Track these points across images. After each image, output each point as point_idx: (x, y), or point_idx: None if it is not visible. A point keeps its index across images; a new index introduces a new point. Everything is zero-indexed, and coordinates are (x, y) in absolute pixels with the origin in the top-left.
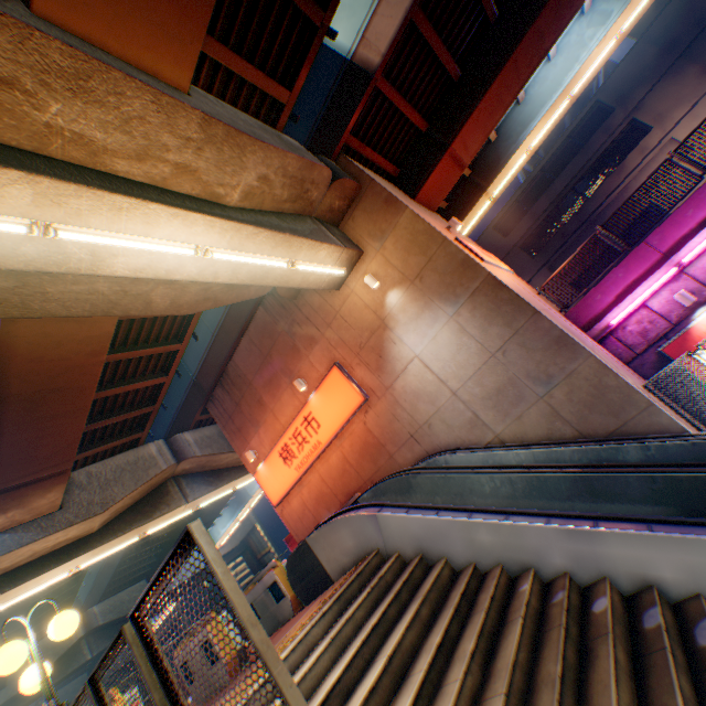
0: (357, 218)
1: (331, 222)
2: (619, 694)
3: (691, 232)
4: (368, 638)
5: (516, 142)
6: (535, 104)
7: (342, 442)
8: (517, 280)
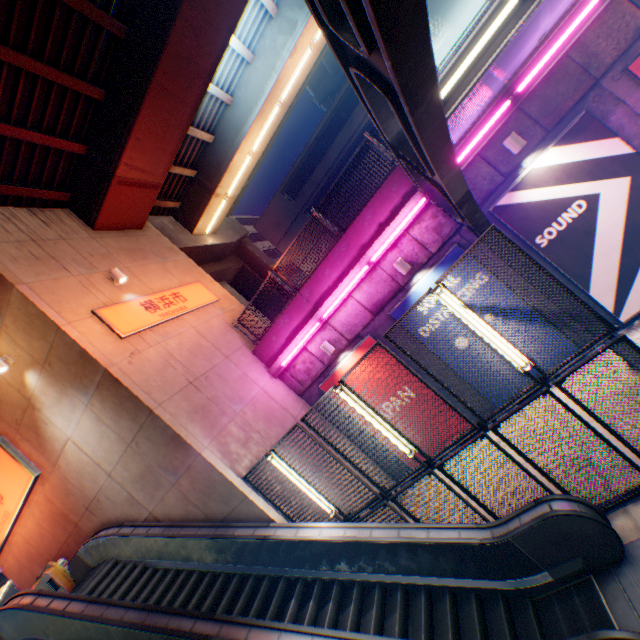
0: None
1: None
2: None
3: (330, 288)
4: None
5: (234, 147)
6: (245, 108)
7: (34, 509)
8: (216, 314)
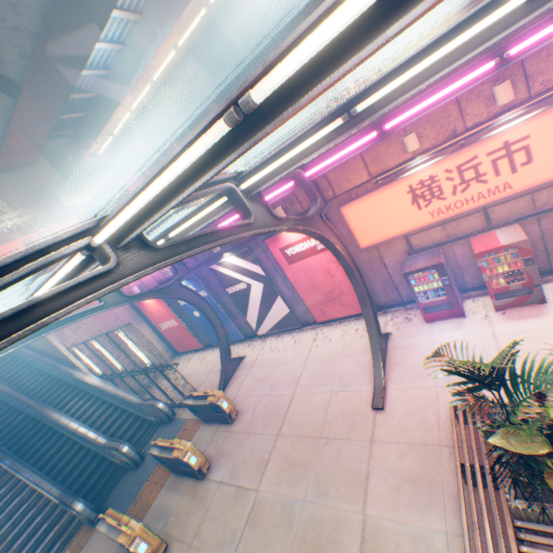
0: None
1: None
2: None
3: None
4: None
5: (112, 108)
6: (119, 83)
7: None
8: None
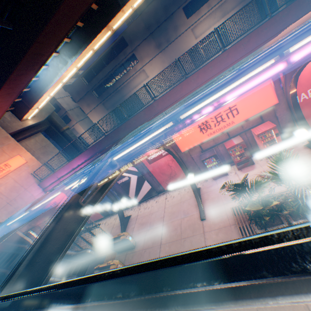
0: None
1: None
2: None
3: (64, 175)
4: None
5: (40, 96)
6: (45, 83)
7: None
8: (25, 169)
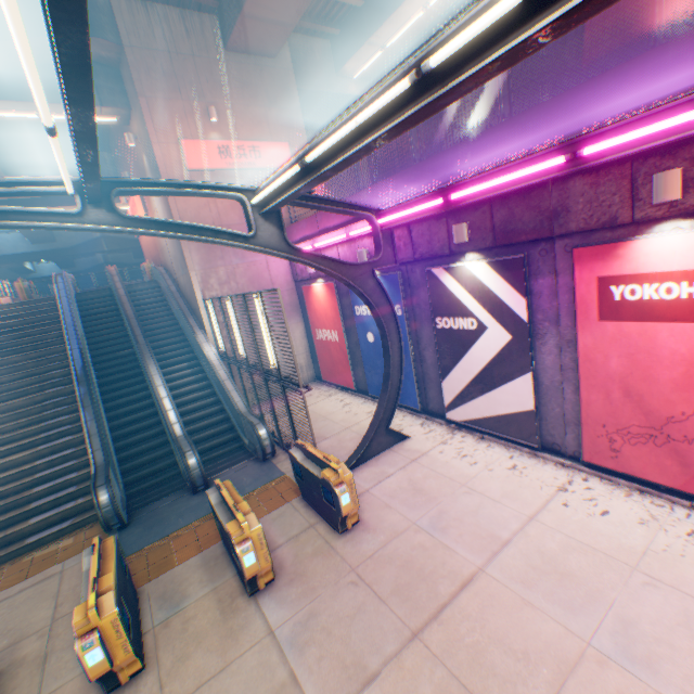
0: (126, 76)
1: (110, 66)
2: (17, 358)
3: (331, 229)
4: (8, 318)
5: None
6: None
7: None
8: None
